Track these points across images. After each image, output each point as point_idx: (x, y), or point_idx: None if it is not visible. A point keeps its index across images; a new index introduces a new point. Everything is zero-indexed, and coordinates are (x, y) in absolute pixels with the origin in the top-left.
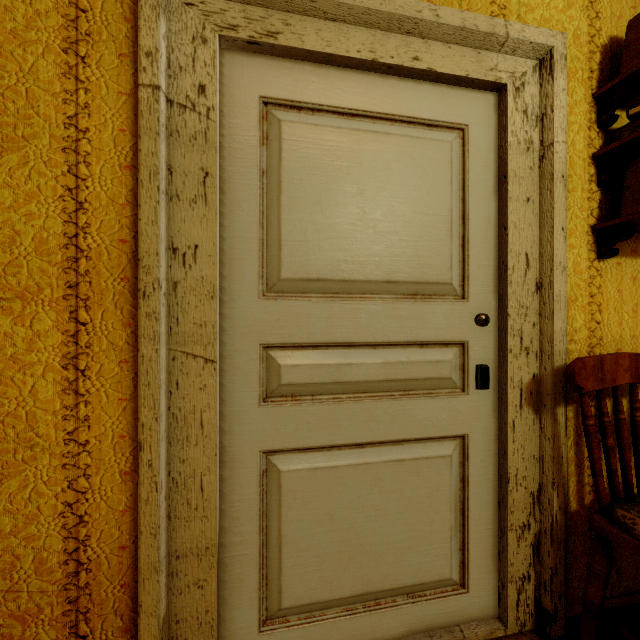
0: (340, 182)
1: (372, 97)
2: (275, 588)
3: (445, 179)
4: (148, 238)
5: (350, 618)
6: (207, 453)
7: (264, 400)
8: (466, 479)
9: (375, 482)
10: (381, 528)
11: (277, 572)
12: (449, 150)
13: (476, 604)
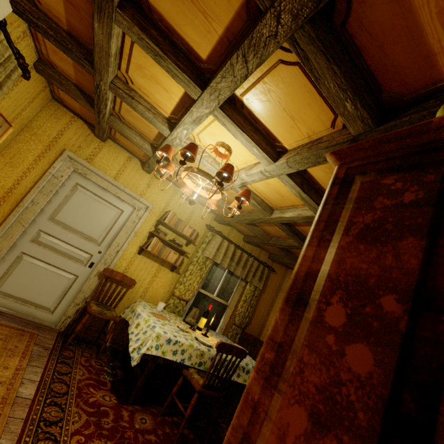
0: (84, 207)
1: (104, 194)
2: (1, 285)
3: (111, 218)
4: (28, 197)
5: (15, 303)
6: (8, 244)
7: (31, 241)
8: (71, 286)
9: (46, 274)
10: (40, 285)
11: (4, 281)
12: (116, 213)
13: (53, 319)
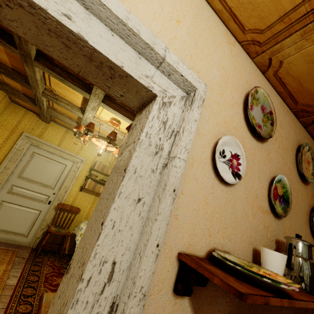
0: (40, 166)
1: (52, 156)
2: None
3: (59, 171)
4: (2, 165)
5: (1, 233)
6: None
7: (7, 193)
8: (38, 218)
9: (19, 212)
10: (16, 220)
11: None
12: (62, 167)
13: (27, 241)
